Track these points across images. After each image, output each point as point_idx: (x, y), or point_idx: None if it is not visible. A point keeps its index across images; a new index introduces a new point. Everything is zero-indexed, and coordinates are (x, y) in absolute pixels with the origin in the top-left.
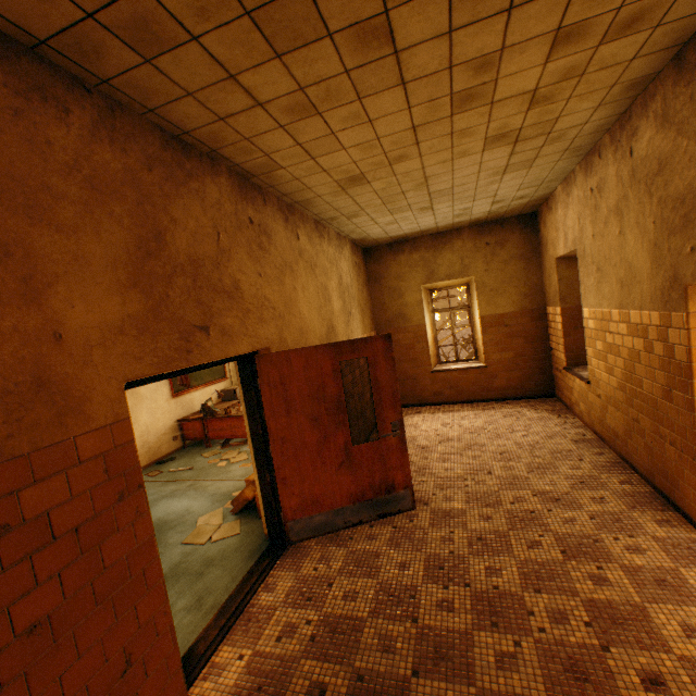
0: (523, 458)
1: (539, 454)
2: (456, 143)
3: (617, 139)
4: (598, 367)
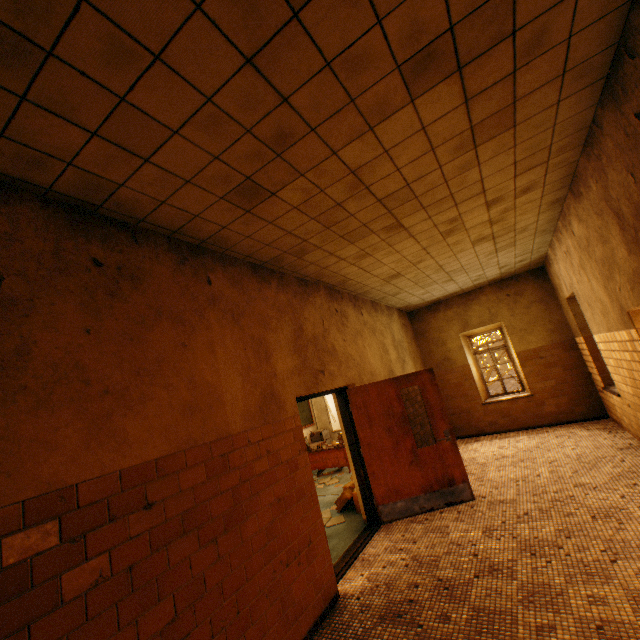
0: (569, 464)
1: (585, 460)
2: (452, 248)
3: (564, 225)
4: (618, 380)
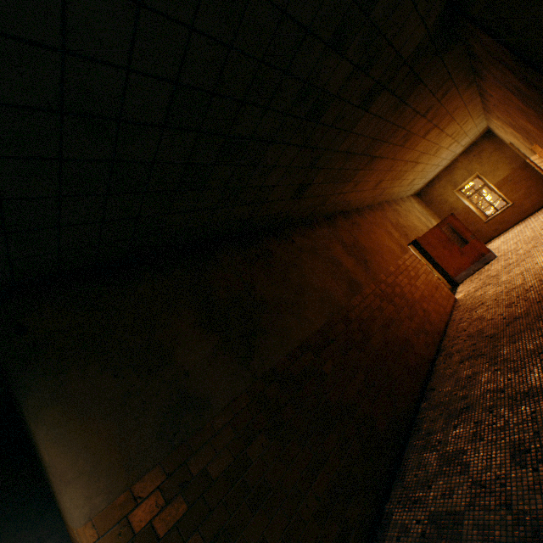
0: (540, 224)
1: None
2: (437, 156)
3: (488, 119)
4: None
